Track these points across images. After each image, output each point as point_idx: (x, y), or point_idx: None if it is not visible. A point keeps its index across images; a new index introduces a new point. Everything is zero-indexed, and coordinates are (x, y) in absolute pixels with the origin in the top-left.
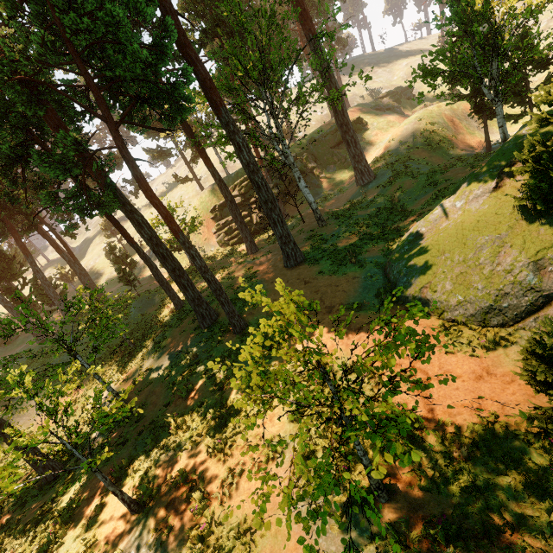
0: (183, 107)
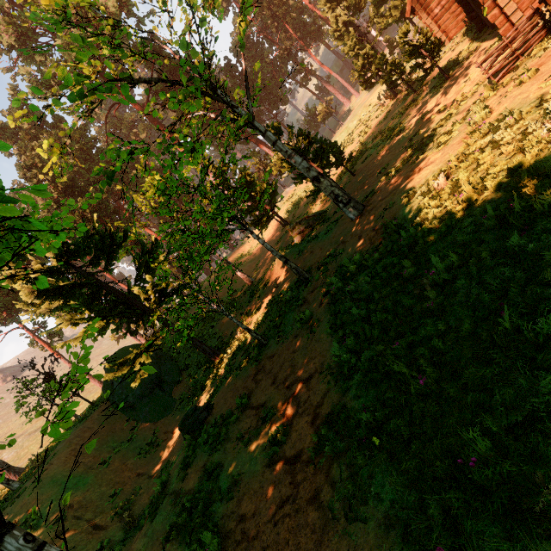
0: (323, 34)
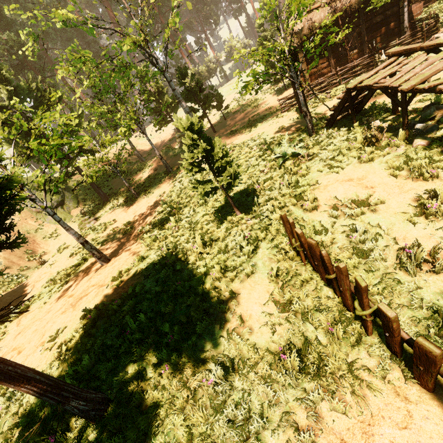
0: None
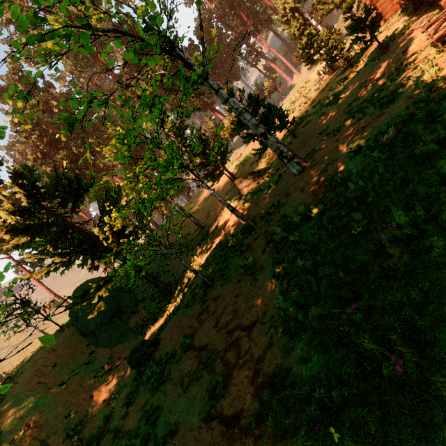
0: (272, 22)
